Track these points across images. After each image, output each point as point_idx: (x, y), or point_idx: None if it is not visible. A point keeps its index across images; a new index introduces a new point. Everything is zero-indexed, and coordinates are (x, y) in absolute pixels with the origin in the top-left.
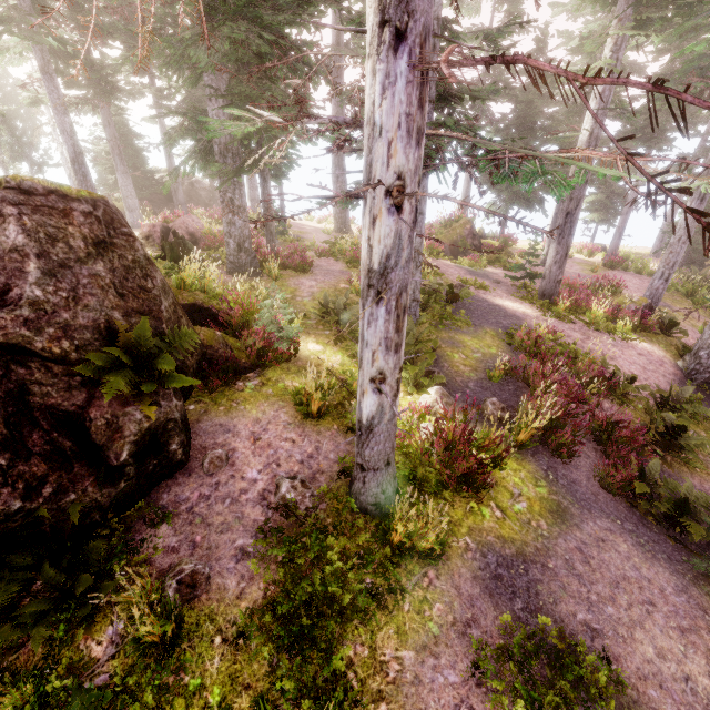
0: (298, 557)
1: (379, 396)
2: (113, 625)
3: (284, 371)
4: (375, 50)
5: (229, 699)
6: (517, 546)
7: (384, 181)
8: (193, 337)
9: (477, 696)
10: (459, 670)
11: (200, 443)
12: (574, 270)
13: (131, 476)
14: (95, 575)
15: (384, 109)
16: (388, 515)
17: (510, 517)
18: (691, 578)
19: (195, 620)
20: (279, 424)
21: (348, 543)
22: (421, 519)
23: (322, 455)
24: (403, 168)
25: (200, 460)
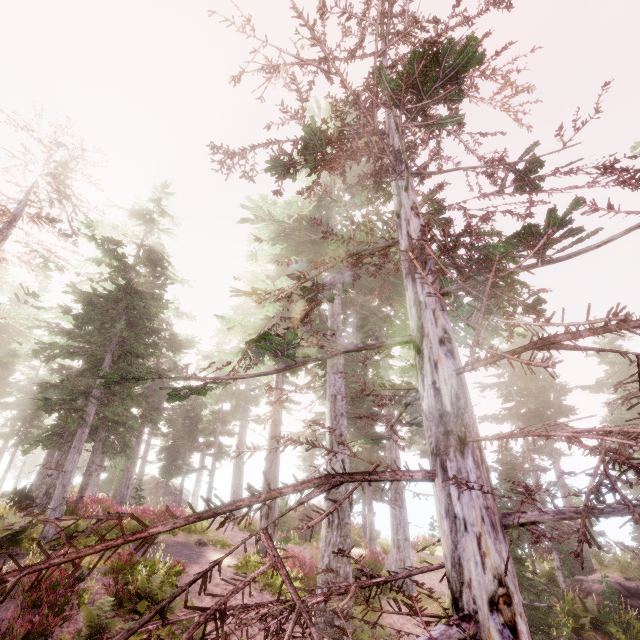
0: None
1: None
2: None
3: None
4: None
5: None
6: None
7: None
8: None
9: None
10: None
11: None
12: None
13: None
14: None
15: None
16: None
17: None
18: None
19: None
20: None
21: None
22: None
23: None
24: None
25: None
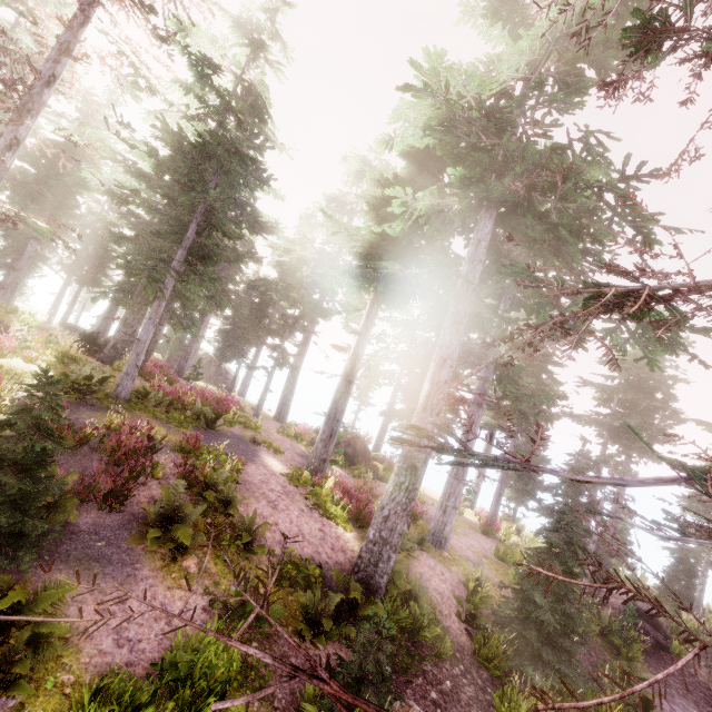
0: None
1: None
2: None
3: None
4: None
5: None
6: None
7: None
8: None
9: None
10: None
11: None
12: (433, 512)
13: None
14: None
15: None
16: None
17: None
18: None
19: None
20: None
21: None
22: None
23: None
24: None
25: None
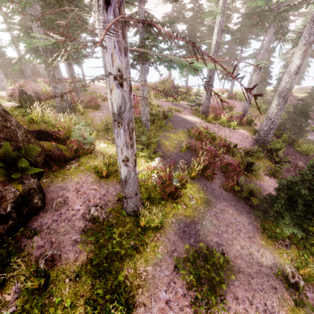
0: (101, 239)
1: (127, 167)
2: (15, 285)
3: (89, 158)
4: (97, 9)
5: (74, 302)
6: (191, 218)
7: (112, 72)
8: (36, 149)
9: (176, 277)
10: (170, 269)
11: (50, 196)
12: (216, 100)
13: (14, 217)
14: (2, 265)
15: (106, 38)
16: (139, 215)
17: (189, 207)
18: (254, 218)
19: (56, 274)
20: (88, 183)
21: (122, 229)
22: (151, 215)
23: (109, 194)
24: (120, 66)
25: (51, 204)
